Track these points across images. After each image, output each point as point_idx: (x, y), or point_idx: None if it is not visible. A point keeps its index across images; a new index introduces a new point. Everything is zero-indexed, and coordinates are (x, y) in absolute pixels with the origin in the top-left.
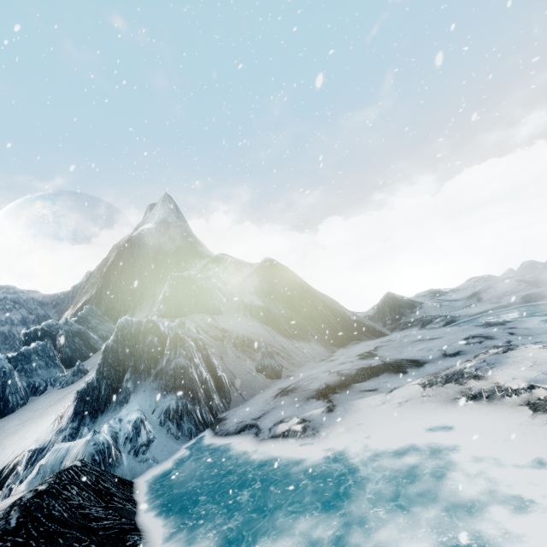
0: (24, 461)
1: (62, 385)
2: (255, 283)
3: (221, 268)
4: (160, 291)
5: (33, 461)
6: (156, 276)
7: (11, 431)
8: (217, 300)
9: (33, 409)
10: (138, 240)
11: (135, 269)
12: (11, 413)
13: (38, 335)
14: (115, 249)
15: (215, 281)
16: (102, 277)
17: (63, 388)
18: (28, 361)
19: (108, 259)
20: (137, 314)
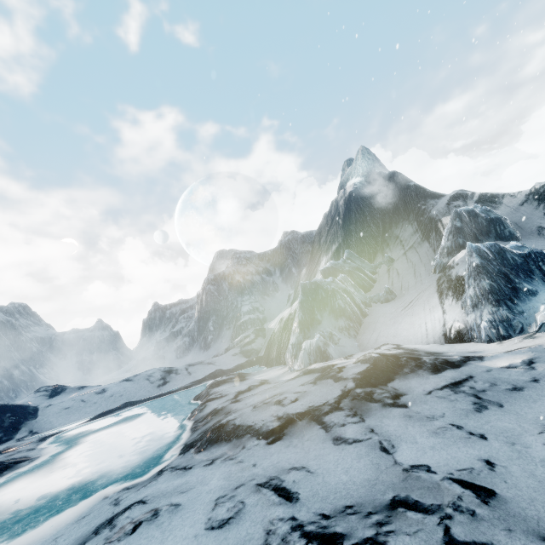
0: (487, 325)
1: (385, 301)
2: (541, 209)
3: (472, 203)
4: (401, 234)
5: (495, 325)
6: (388, 222)
7: (390, 322)
8: (511, 228)
9: (387, 313)
10: (357, 193)
11: (367, 218)
12: (367, 315)
13: (330, 271)
14: (336, 205)
15: (496, 212)
16: (341, 228)
17: (388, 302)
18: (346, 286)
19: (337, 213)
20: (389, 253)
